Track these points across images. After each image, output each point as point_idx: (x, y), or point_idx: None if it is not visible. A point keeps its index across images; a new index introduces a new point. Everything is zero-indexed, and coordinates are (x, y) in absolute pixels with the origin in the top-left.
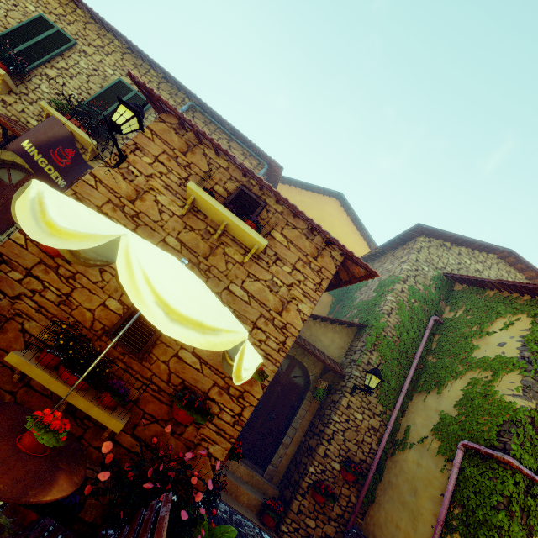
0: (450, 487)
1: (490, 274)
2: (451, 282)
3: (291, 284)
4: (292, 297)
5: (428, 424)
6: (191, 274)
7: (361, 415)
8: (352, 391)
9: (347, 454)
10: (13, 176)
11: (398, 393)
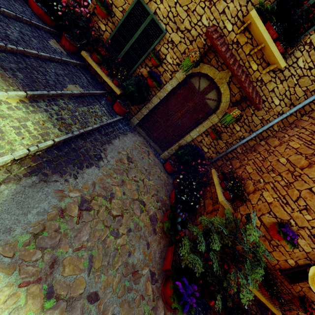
0: None
1: None
2: None
3: None
4: None
5: None
6: None
7: None
8: None
9: None
10: (201, 83)
11: None
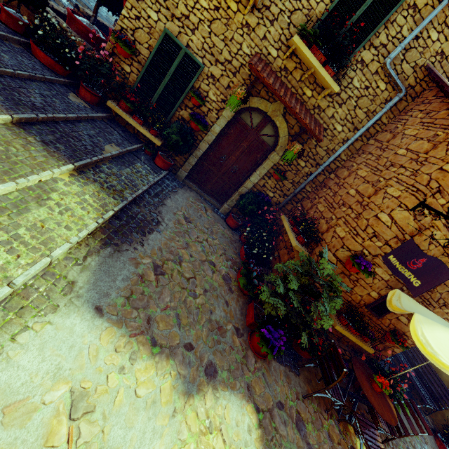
0: None
1: None
2: None
3: None
4: None
5: None
6: None
7: None
8: None
9: None
10: (253, 118)
11: None
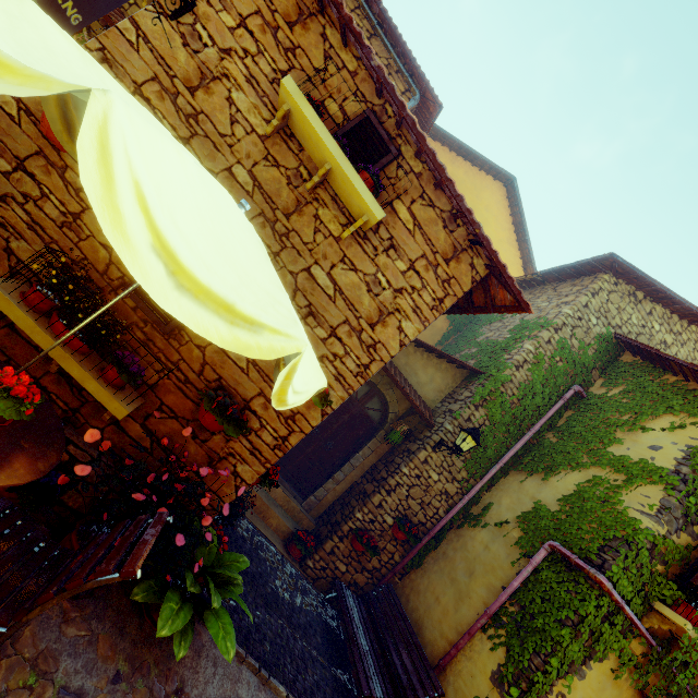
0: (515, 584)
1: (679, 353)
2: (621, 348)
3: (400, 289)
4: (397, 308)
5: (515, 509)
6: (246, 226)
7: (437, 475)
8: (436, 446)
9: (406, 511)
10: None
11: (493, 464)
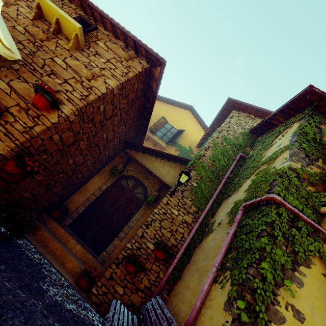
0: (228, 237)
1: None
2: (255, 137)
3: (103, 68)
4: (102, 74)
5: (226, 213)
6: None
7: (177, 211)
8: (171, 192)
9: (161, 238)
10: None
11: (209, 200)
